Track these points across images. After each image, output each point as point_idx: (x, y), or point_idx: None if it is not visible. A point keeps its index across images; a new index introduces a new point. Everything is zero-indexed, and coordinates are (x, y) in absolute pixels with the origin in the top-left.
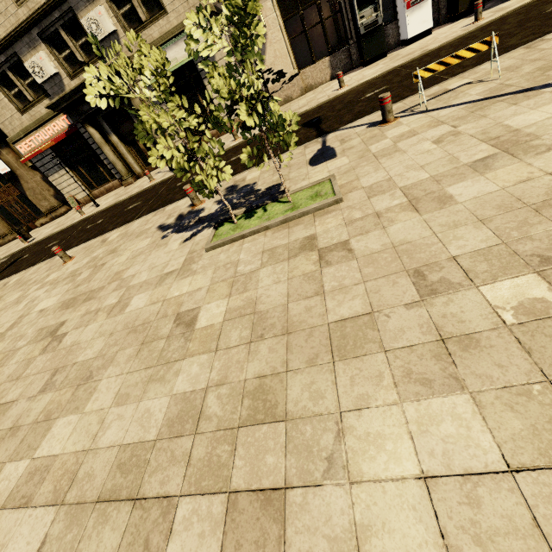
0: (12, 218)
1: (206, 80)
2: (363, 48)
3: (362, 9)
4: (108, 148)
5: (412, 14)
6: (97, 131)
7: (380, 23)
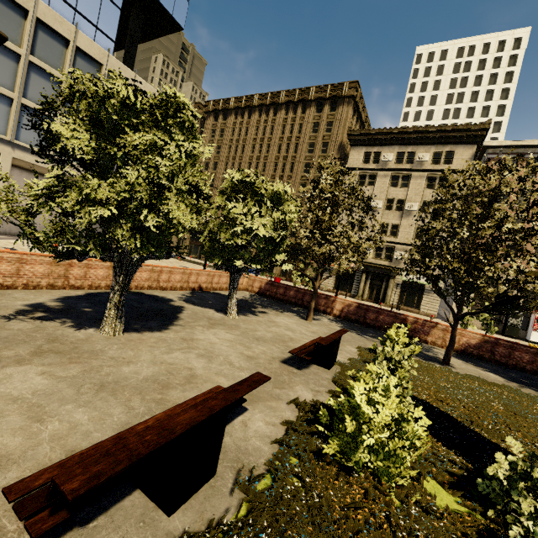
0: (285, 272)
1: (425, 293)
2: (506, 329)
3: (512, 318)
4: (363, 283)
5: (535, 333)
6: (365, 276)
7: (518, 327)
